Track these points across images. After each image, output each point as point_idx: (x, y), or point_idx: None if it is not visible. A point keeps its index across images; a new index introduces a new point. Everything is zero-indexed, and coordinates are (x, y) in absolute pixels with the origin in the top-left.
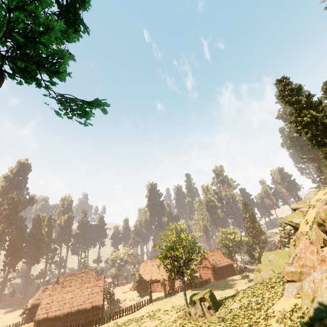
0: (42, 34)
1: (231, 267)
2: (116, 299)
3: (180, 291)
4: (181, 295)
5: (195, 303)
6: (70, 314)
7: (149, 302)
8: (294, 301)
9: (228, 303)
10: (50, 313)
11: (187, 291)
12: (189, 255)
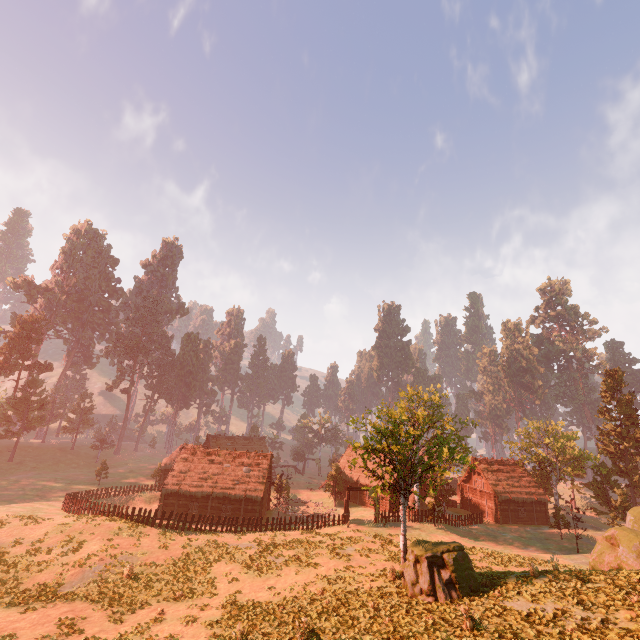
0: None
1: (539, 506)
2: (293, 496)
3: (409, 520)
4: (408, 527)
5: (418, 561)
6: (211, 497)
7: (343, 521)
8: None
9: (500, 590)
10: (184, 487)
11: (423, 524)
12: (431, 460)
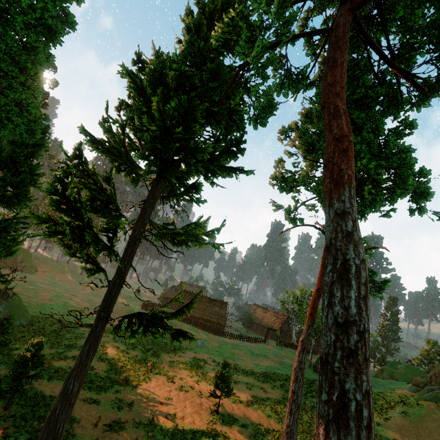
0: (375, 272)
1: None
2: None
3: (289, 347)
4: (291, 350)
5: None
6: (201, 318)
7: (264, 342)
8: (412, 394)
9: None
10: None
11: (295, 350)
12: None
